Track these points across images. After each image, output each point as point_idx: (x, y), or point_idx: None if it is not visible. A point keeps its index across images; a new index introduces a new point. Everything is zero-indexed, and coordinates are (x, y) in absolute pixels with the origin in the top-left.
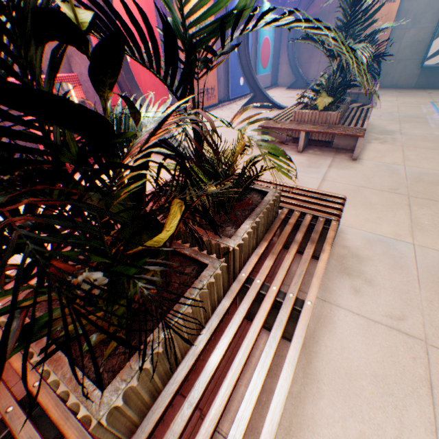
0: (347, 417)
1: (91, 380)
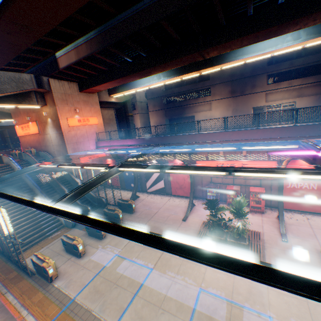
0: None
1: (208, 233)
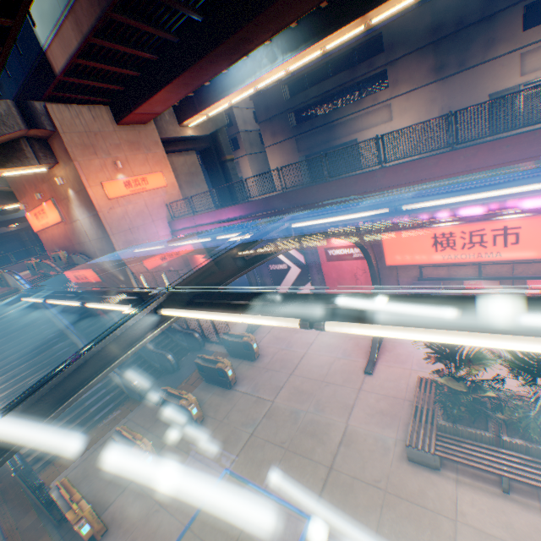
0: (485, 505)
1: (441, 417)
